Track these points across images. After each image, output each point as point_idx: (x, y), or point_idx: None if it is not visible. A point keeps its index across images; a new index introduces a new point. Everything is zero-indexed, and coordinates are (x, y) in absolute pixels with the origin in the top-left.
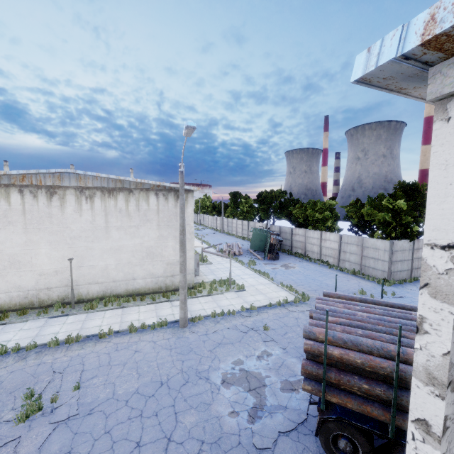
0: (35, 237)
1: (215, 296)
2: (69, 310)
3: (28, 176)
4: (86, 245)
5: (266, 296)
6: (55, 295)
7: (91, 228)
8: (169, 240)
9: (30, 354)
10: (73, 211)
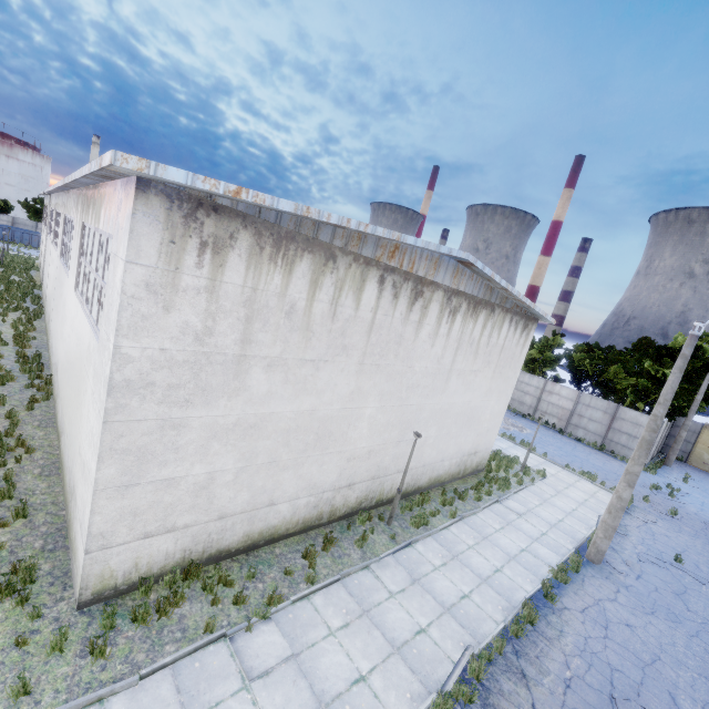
0: (366, 384)
1: (530, 489)
2: (388, 528)
3: (401, 247)
4: (418, 402)
5: (583, 491)
6: (354, 497)
7: (434, 371)
8: (493, 396)
9: (515, 661)
10: (427, 336)
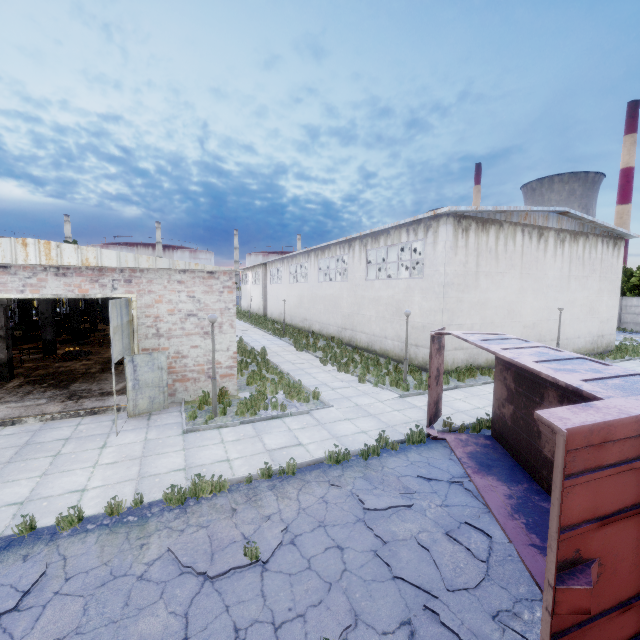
0: (525, 284)
1: None
2: None
3: (528, 214)
4: (554, 296)
5: None
6: None
7: (559, 277)
8: (604, 294)
9: None
10: (550, 256)
